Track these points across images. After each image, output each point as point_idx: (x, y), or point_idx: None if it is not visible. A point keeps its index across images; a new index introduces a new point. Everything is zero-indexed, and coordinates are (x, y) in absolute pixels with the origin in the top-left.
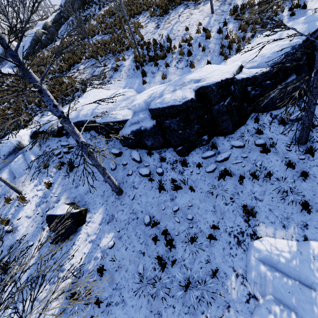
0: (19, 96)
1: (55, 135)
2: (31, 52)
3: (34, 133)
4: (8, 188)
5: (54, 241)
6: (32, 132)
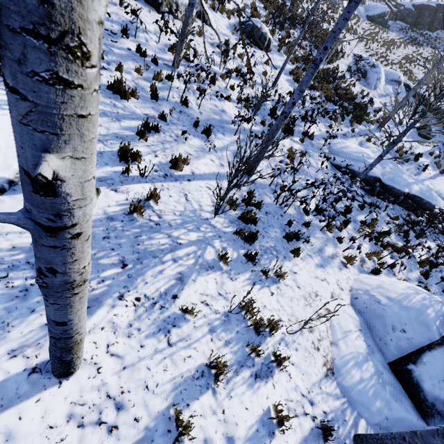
0: (379, 47)
1: (415, 97)
2: (374, 19)
3: (406, 84)
4: (393, 95)
5: (421, 134)
6: (404, 82)
